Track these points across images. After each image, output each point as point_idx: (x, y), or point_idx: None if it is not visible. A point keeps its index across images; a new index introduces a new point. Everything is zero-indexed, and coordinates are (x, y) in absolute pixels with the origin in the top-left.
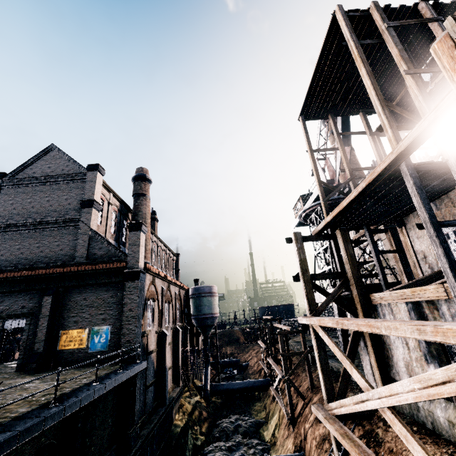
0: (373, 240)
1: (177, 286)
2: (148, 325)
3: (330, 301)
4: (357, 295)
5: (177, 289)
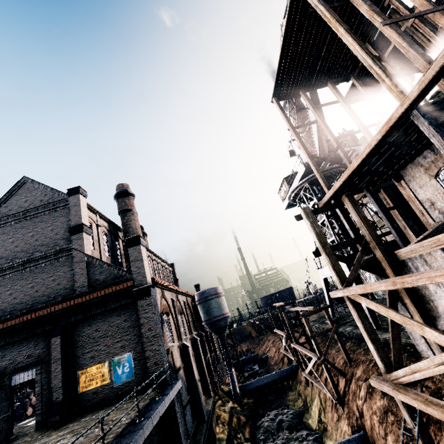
0: (377, 200)
1: (184, 294)
2: (168, 341)
3: (358, 267)
4: (382, 255)
5: (184, 298)
